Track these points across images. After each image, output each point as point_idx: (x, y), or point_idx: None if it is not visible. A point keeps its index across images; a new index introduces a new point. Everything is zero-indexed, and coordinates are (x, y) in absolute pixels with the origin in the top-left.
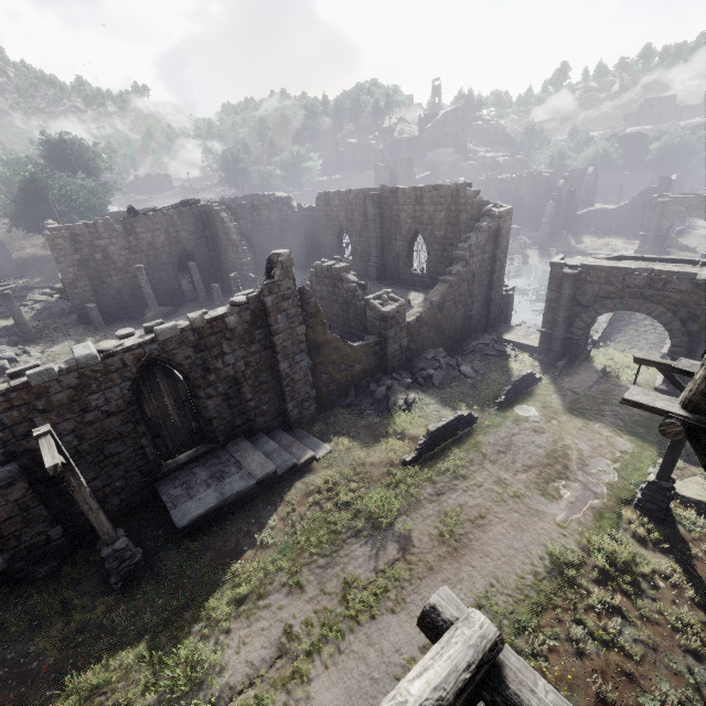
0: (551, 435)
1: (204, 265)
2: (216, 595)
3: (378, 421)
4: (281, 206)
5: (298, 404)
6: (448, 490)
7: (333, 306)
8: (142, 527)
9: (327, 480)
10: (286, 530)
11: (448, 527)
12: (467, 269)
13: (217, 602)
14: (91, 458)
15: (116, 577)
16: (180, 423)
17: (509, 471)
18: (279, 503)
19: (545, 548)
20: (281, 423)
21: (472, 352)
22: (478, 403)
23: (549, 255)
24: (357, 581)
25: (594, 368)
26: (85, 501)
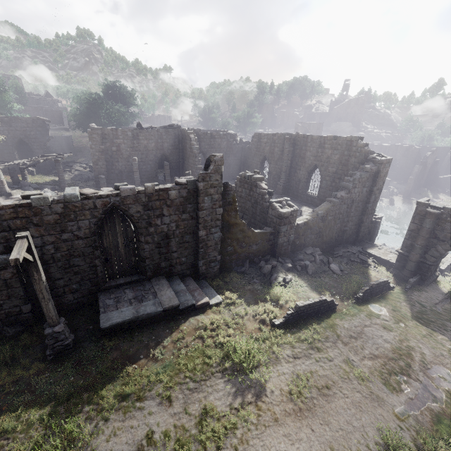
0: (397, 334)
1: (174, 166)
2: (109, 386)
3: (261, 289)
4: (229, 138)
5: (206, 262)
6: (303, 356)
7: (247, 203)
8: (81, 320)
9: (213, 322)
10: (173, 351)
11: (297, 388)
12: (348, 196)
13: (108, 393)
14: (60, 264)
15: (50, 351)
16: (124, 255)
17: (357, 355)
18: (175, 329)
19: (381, 435)
20: (193, 273)
21: (341, 256)
22: (339, 294)
23: (411, 202)
24: (214, 411)
25: (440, 290)
26: (41, 291)
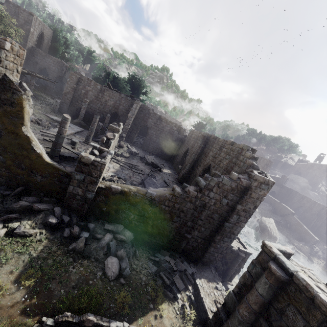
0: None
1: None
2: None
3: None
4: (174, 126)
5: None
6: None
7: None
8: None
9: None
10: None
11: None
12: (198, 195)
13: None
14: None
15: None
16: None
17: None
18: None
19: None
20: None
21: (157, 262)
22: (47, 298)
23: None
24: None
25: None
26: None
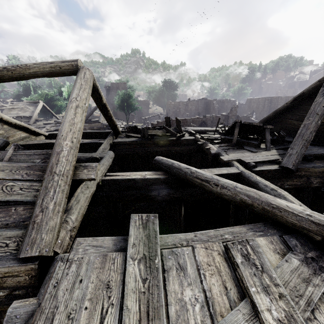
0: None
1: None
2: None
3: None
4: (232, 102)
5: None
6: None
7: None
8: None
9: None
10: None
11: None
12: None
13: None
14: None
15: None
16: None
17: None
18: None
19: None
20: None
21: None
22: None
23: None
24: None
25: None
26: None
